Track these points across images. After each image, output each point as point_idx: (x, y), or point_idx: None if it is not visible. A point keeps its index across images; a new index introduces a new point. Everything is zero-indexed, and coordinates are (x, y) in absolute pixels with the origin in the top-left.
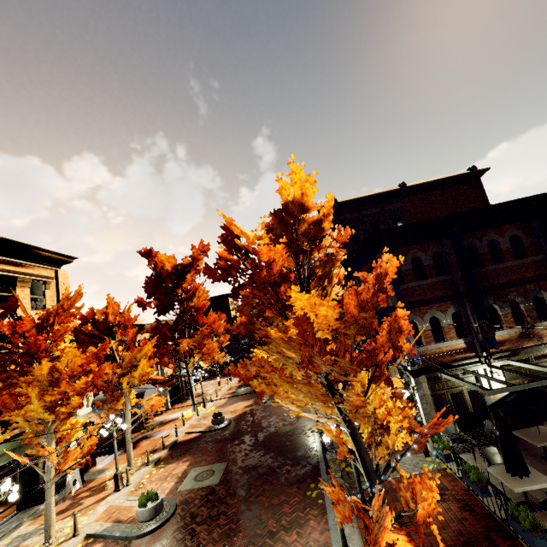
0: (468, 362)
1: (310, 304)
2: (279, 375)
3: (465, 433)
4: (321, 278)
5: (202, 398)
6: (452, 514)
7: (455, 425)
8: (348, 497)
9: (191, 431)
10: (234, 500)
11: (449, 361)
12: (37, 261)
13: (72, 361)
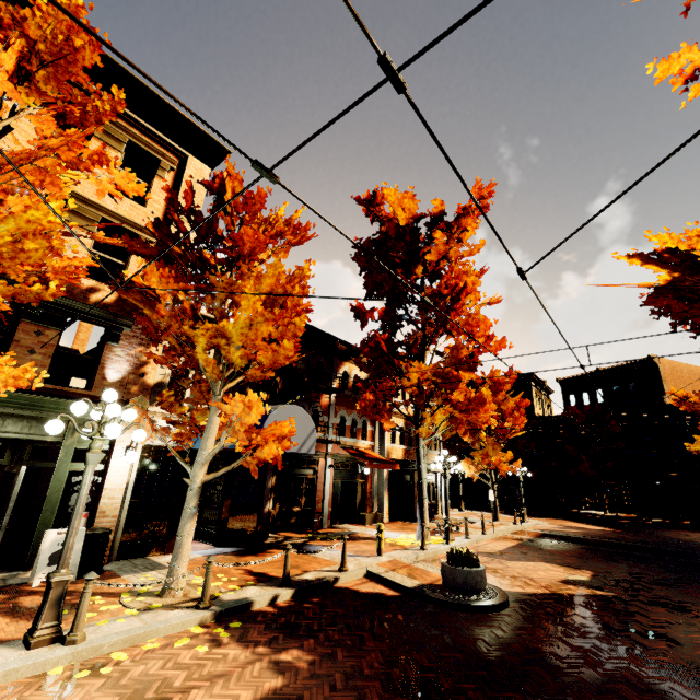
0: None
1: None
2: None
3: None
4: None
5: (445, 518)
6: None
7: None
8: None
9: (382, 573)
10: None
11: None
12: (154, 126)
13: None
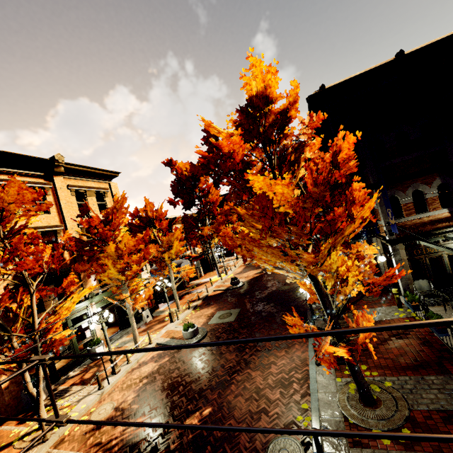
0: (451, 230)
1: (267, 185)
2: (248, 242)
3: (440, 291)
4: (292, 163)
5: (224, 268)
6: (412, 347)
7: (429, 284)
8: (304, 324)
9: (217, 289)
10: (244, 330)
11: (430, 229)
12: (95, 178)
13: (128, 243)
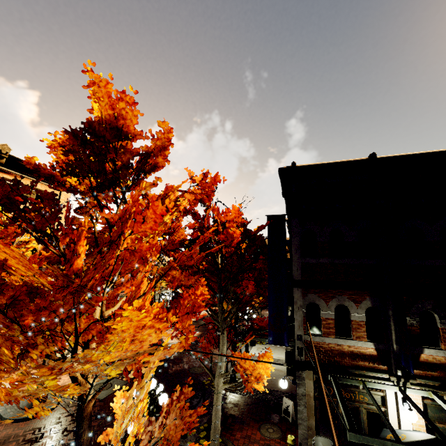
0: (374, 376)
1: None
2: None
3: None
4: None
5: None
6: None
7: None
8: None
9: None
10: (95, 422)
11: (349, 365)
12: (46, 180)
13: None
